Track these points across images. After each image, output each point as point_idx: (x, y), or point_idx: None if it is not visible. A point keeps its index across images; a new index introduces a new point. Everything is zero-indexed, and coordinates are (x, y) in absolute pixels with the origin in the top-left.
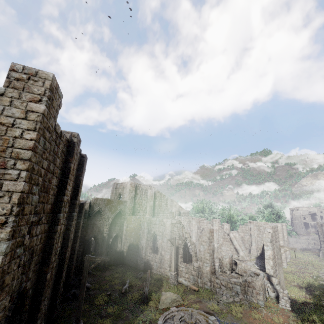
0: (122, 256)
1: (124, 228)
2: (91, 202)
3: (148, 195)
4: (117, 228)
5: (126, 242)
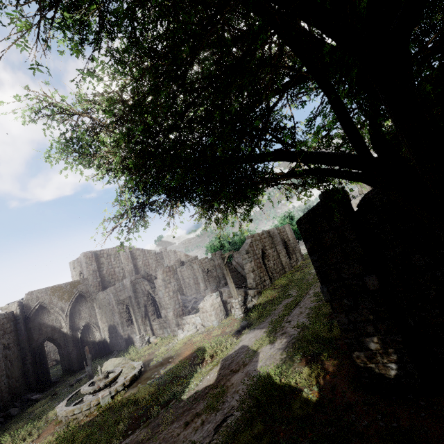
0: (107, 345)
1: (97, 311)
2: (22, 301)
3: (121, 259)
4: (85, 315)
5: (105, 327)
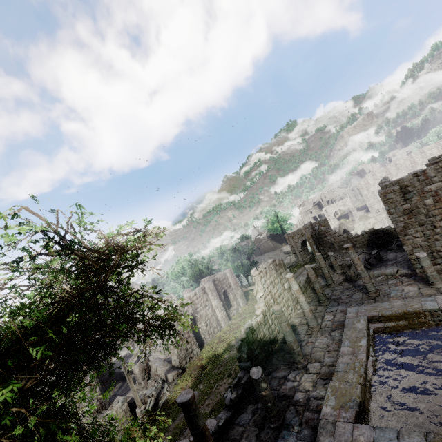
0: None
1: None
2: None
3: None
4: None
5: None
